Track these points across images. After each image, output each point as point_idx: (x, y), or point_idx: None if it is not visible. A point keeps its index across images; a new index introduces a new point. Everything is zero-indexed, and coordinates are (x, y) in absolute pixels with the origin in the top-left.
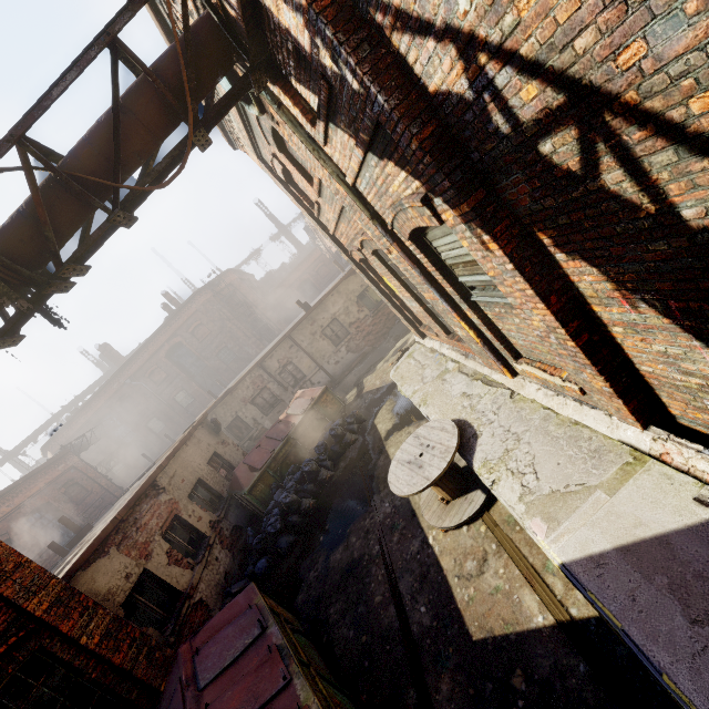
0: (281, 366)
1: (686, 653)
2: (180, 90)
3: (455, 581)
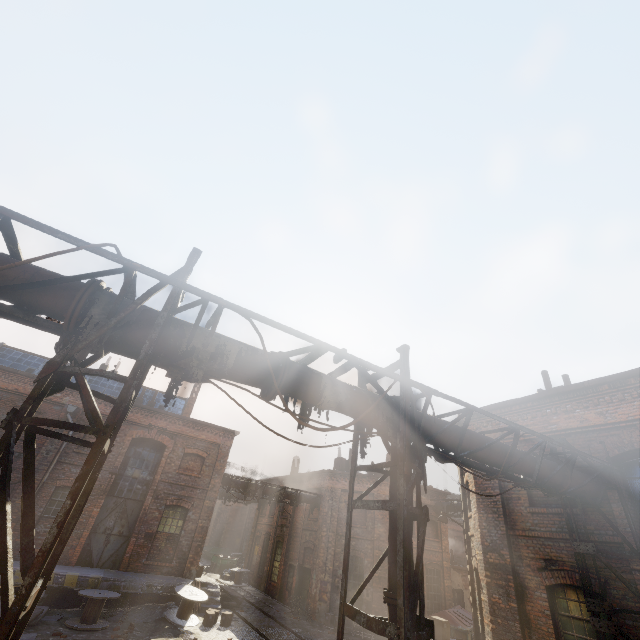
0: None
1: None
2: None
3: None
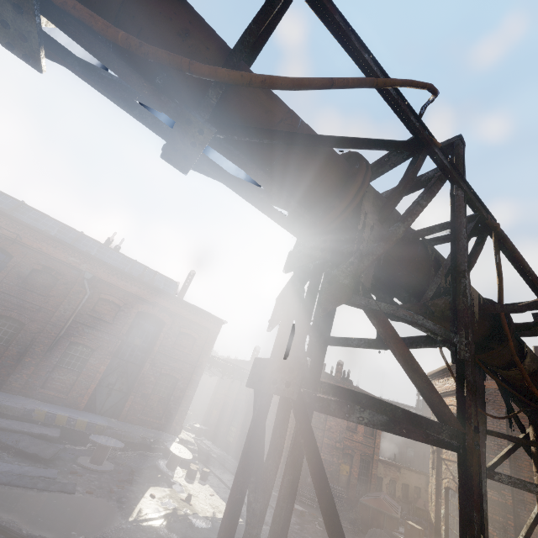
0: None
1: None
2: None
3: None
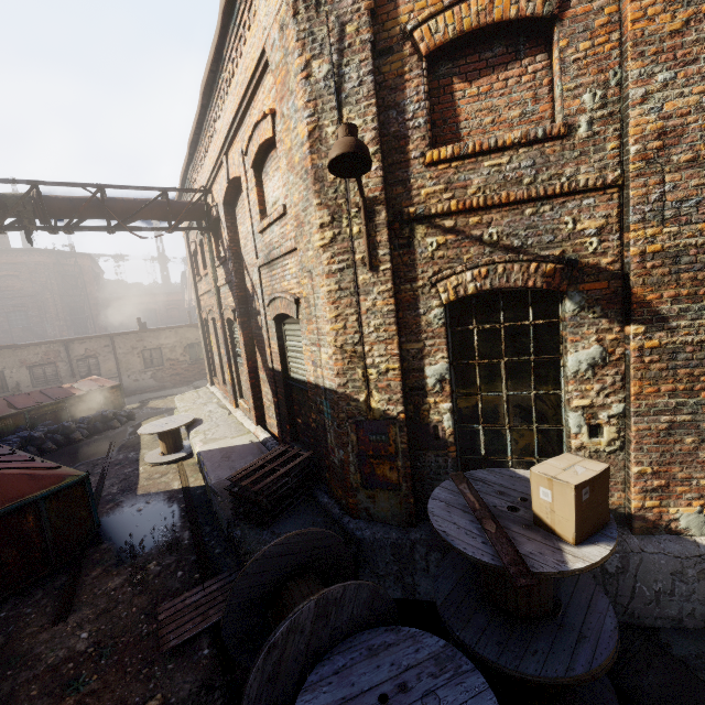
0: (86, 355)
1: (215, 462)
2: (176, 215)
3: (144, 480)
